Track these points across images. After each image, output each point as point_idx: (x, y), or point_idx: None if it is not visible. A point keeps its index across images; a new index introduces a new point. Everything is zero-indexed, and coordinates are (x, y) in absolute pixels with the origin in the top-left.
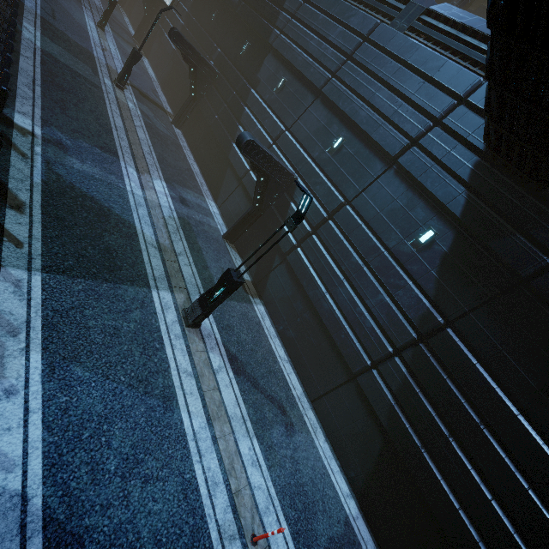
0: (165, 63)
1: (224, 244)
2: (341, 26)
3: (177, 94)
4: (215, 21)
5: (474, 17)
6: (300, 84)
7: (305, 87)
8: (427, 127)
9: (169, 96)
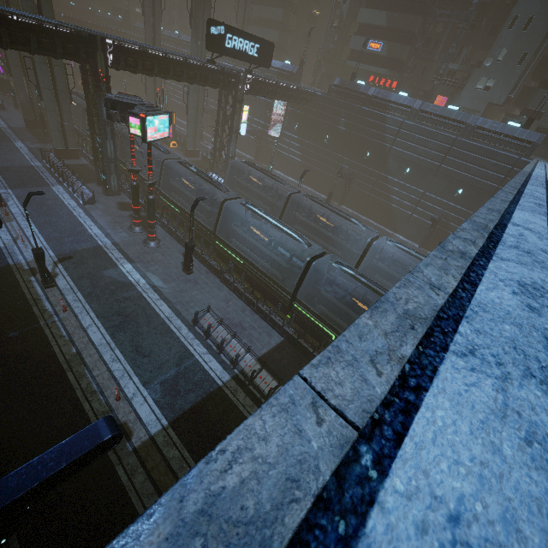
0: (296, 169)
1: (423, 251)
2: (432, 139)
3: (322, 186)
4: (329, 141)
5: (501, 125)
6: (420, 169)
7: (425, 170)
8: (503, 179)
9: (315, 188)
